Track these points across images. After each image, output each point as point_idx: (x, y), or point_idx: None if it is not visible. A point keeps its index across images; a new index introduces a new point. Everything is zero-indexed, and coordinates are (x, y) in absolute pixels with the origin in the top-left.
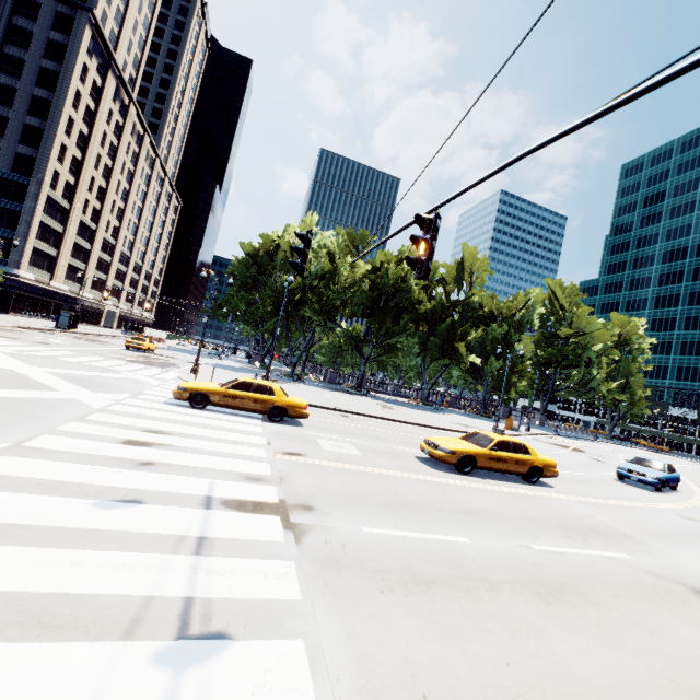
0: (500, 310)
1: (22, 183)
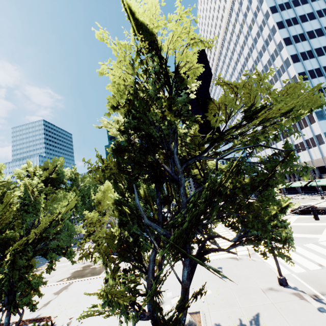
0: None
1: None
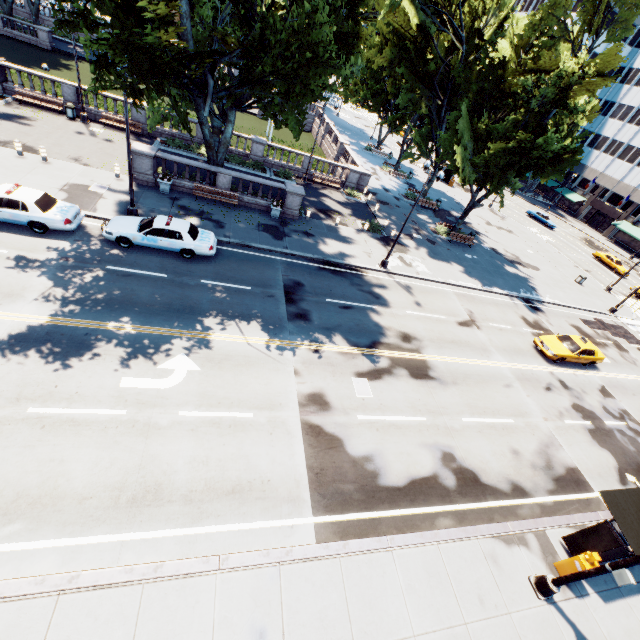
0: None
1: None
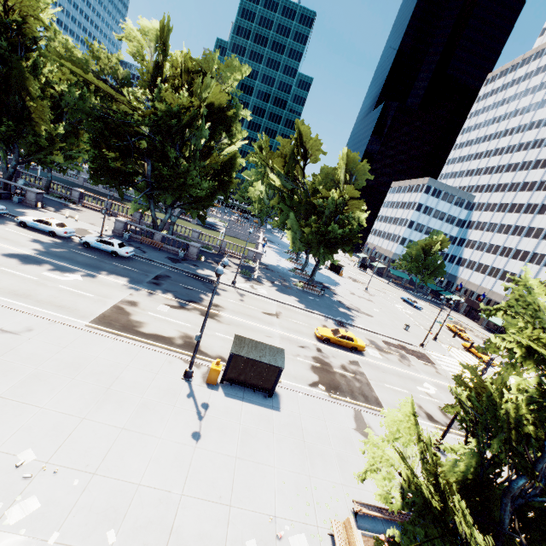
0: None
1: None
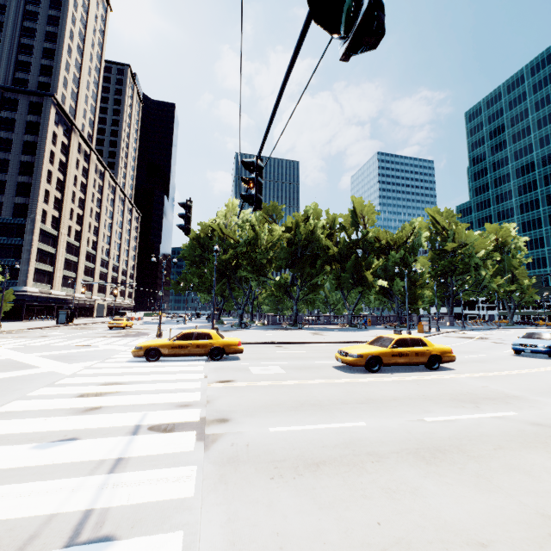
0: (393, 240)
1: (21, 223)
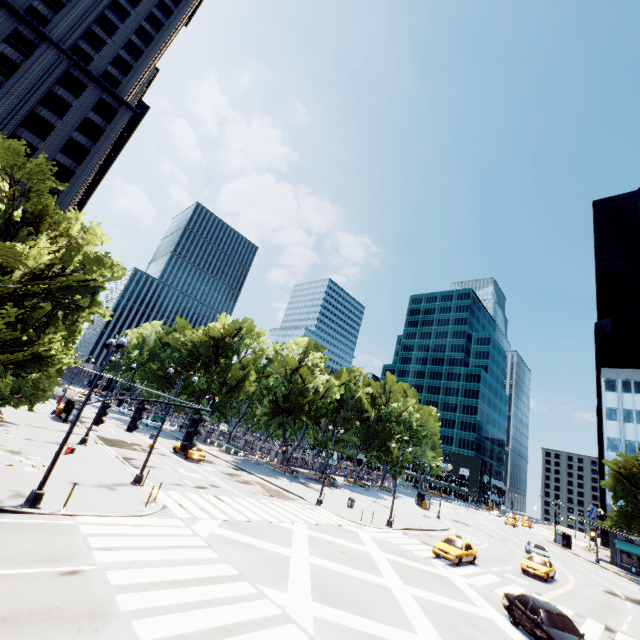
0: None
1: None
